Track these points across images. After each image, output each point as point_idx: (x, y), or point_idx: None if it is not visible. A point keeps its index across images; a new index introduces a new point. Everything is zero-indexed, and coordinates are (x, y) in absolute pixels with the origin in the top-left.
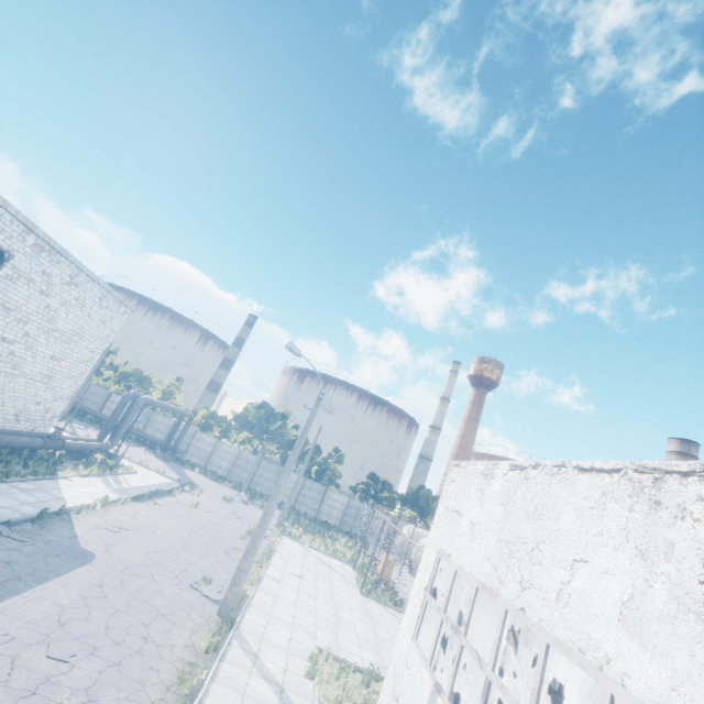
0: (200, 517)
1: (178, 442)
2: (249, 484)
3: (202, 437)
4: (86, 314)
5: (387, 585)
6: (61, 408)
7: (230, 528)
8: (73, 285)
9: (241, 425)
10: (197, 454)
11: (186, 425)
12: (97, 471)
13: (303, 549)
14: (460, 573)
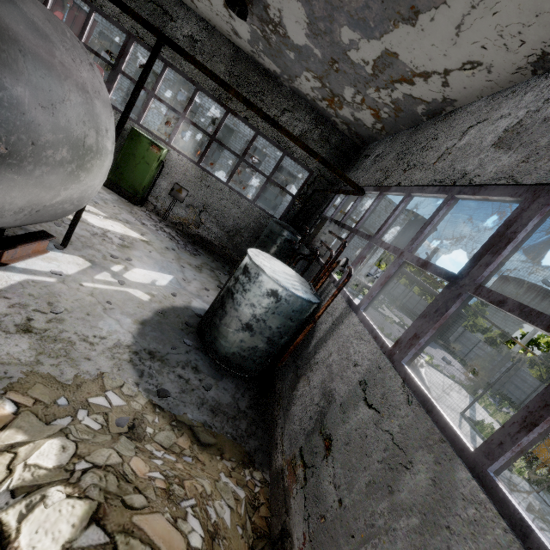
0: (383, 321)
1: (449, 333)
2: (518, 403)
3: (483, 346)
4: (377, 215)
5: (548, 477)
6: (364, 271)
7: (397, 335)
8: (368, 197)
9: (527, 345)
10: (474, 359)
11: (457, 320)
12: (352, 286)
13: (464, 394)
14: (334, 198)
